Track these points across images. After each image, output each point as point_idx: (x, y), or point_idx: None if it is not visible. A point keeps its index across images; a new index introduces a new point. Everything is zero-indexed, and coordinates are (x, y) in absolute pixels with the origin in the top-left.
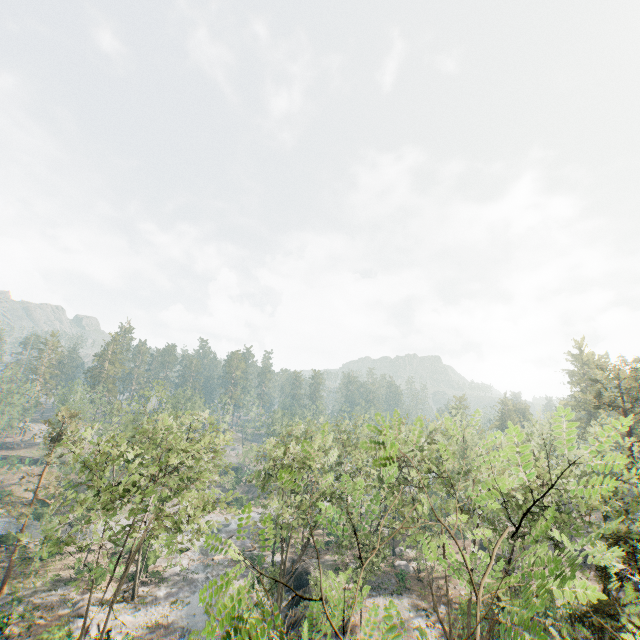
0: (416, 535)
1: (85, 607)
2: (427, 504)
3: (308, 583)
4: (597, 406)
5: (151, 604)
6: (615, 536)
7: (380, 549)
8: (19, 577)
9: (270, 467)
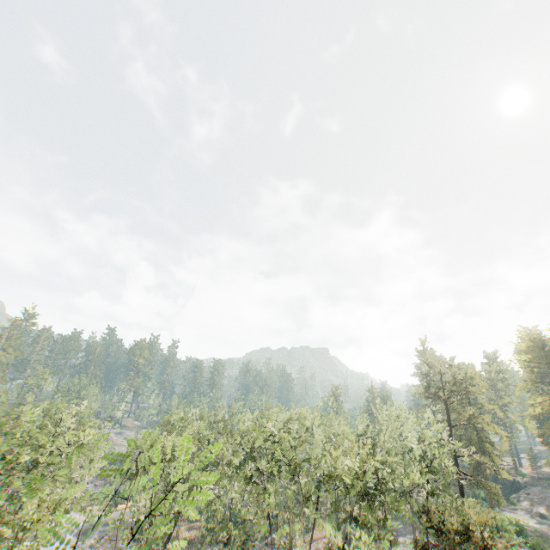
0: (262, 525)
1: None
2: (272, 493)
3: None
4: (427, 396)
5: None
6: (428, 513)
7: (234, 541)
8: None
9: (140, 459)
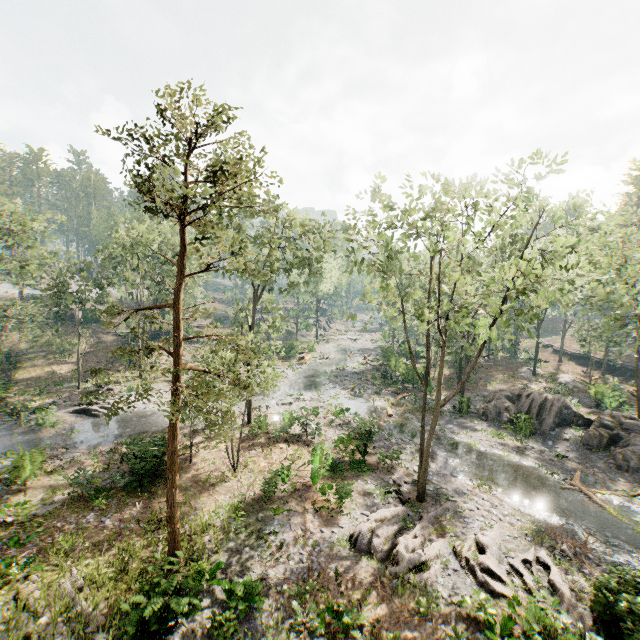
0: None
1: (400, 547)
2: None
3: (570, 417)
4: None
5: (455, 499)
6: None
7: None
8: (144, 536)
9: None
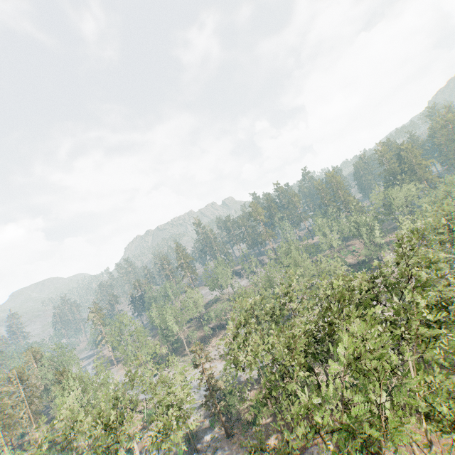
0: None
1: None
2: None
3: None
4: None
5: None
6: None
7: None
8: None
9: None
